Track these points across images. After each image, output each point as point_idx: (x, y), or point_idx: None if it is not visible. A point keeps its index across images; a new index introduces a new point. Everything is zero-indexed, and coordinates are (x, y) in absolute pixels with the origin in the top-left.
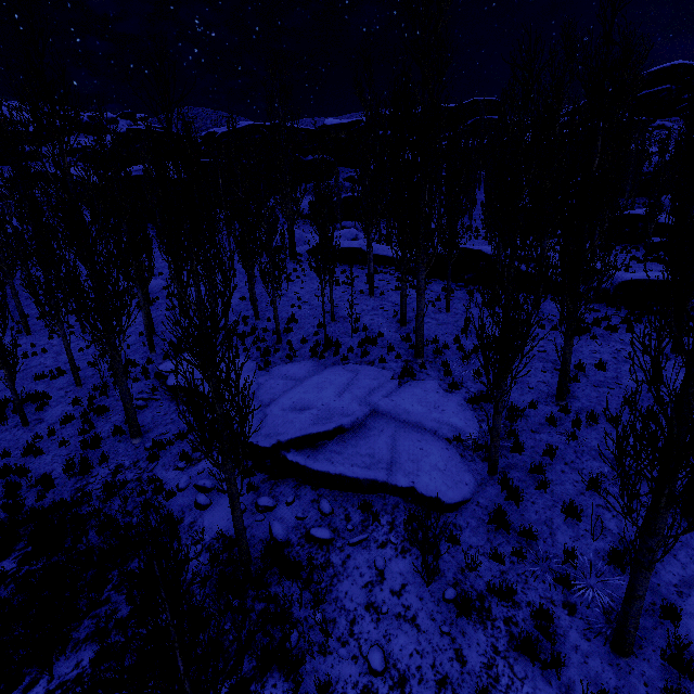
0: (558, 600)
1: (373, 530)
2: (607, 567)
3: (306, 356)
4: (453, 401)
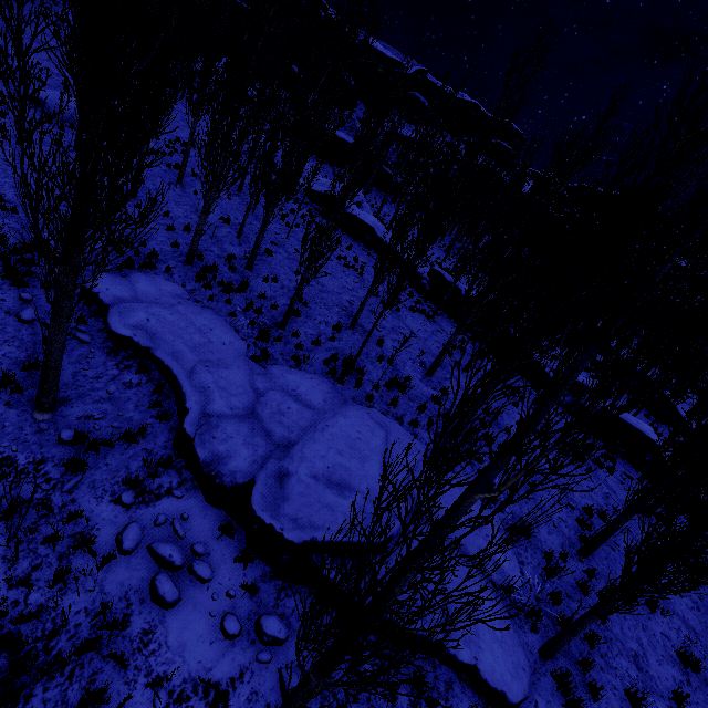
0: None
1: None
2: None
3: (318, 368)
4: (494, 524)
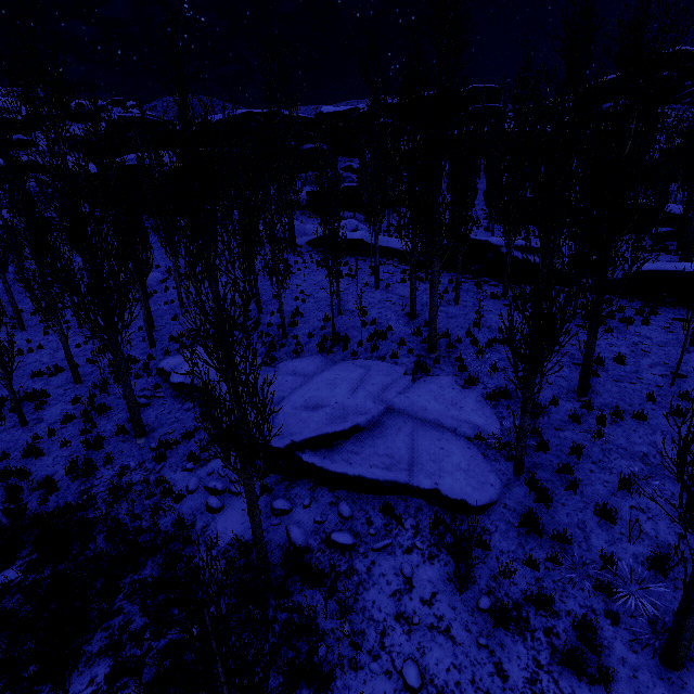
0: (600, 608)
1: (397, 535)
2: (648, 573)
3: (313, 351)
4: (471, 398)
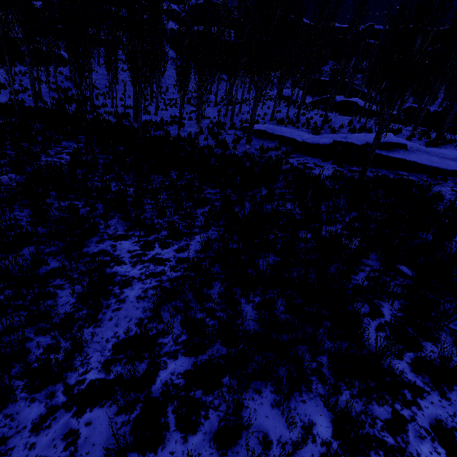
0: None
1: (442, 183)
2: None
3: (345, 133)
4: None
